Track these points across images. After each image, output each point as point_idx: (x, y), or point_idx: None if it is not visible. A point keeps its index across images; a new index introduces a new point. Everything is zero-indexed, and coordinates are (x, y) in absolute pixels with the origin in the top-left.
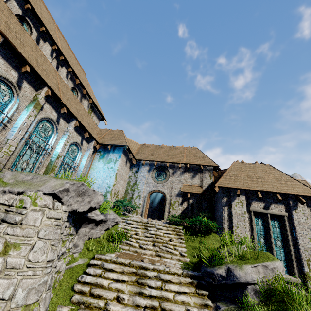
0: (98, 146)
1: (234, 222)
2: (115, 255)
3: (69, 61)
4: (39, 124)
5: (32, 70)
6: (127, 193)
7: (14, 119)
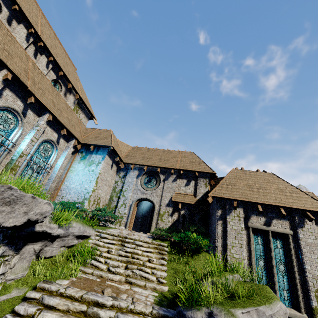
0: (80, 145)
1: (229, 240)
2: (69, 283)
3: (50, 50)
4: None
5: None
6: (111, 200)
7: None
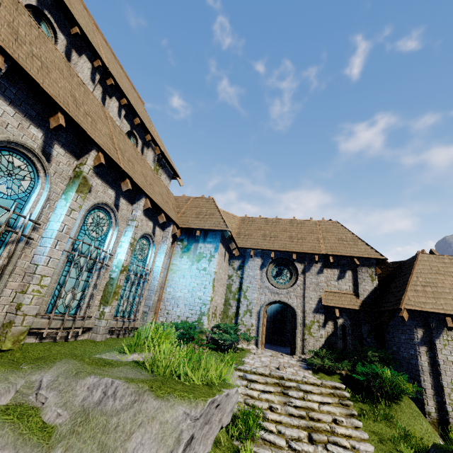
0: (179, 231)
1: (445, 380)
2: None
3: (121, 87)
4: (86, 217)
5: (68, 120)
6: (227, 304)
7: (44, 220)
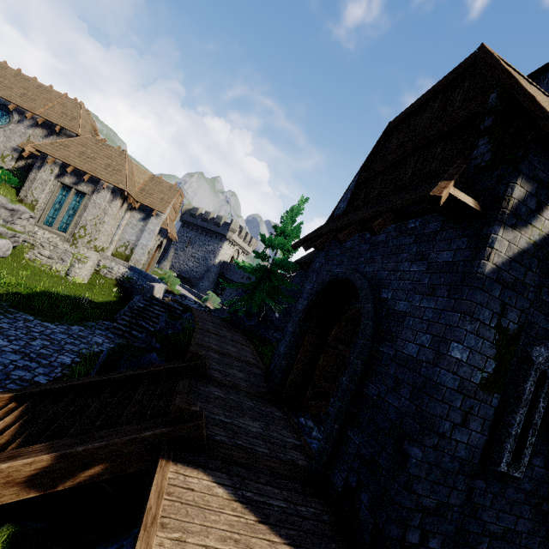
0: None
1: (35, 184)
2: None
3: None
4: None
5: None
6: None
7: None
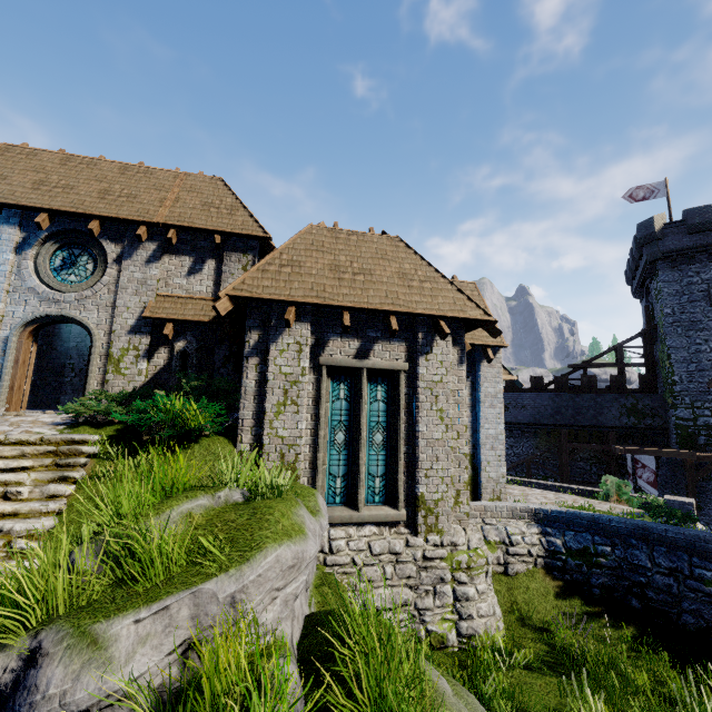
0: None
1: (270, 401)
2: None
3: None
4: None
5: None
6: None
7: None
